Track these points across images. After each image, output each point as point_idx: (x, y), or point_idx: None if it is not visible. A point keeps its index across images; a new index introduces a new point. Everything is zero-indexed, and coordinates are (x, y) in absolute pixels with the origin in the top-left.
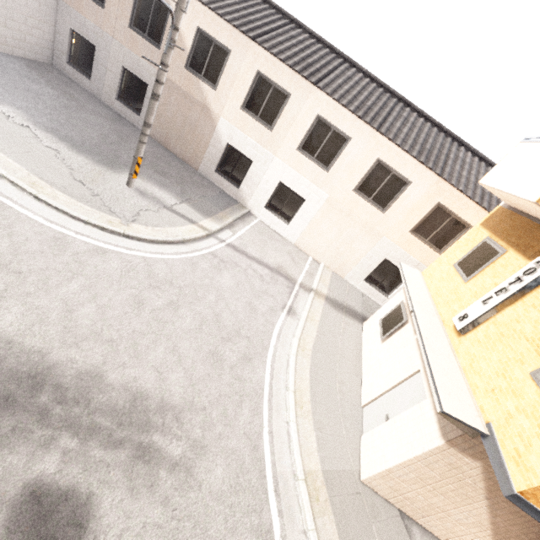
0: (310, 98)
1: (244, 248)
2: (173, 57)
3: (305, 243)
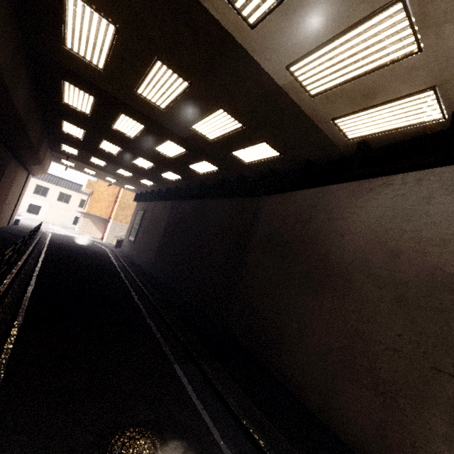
0: (32, 181)
1: (28, 219)
2: None
3: (47, 219)
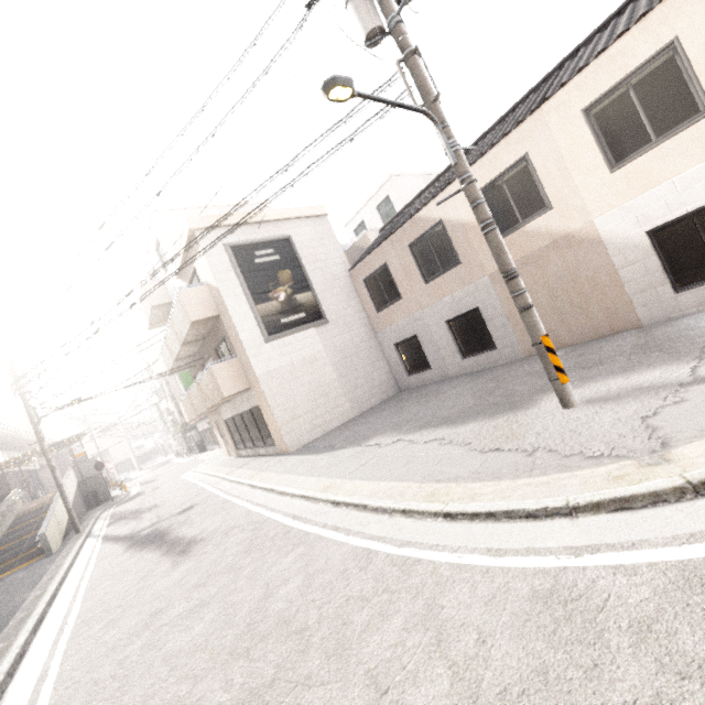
0: None
1: None
2: (477, 251)
3: None
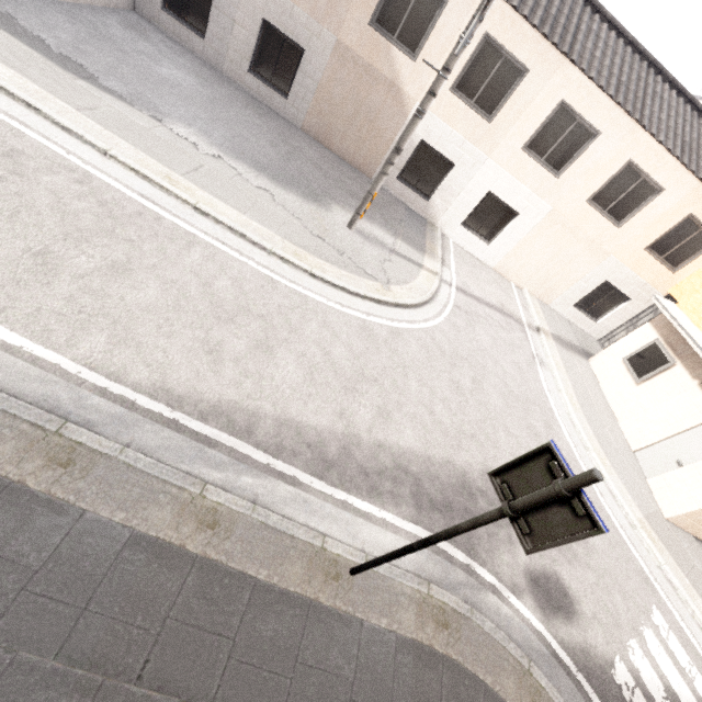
0: (556, 76)
1: (467, 289)
2: (351, 6)
3: (508, 267)
